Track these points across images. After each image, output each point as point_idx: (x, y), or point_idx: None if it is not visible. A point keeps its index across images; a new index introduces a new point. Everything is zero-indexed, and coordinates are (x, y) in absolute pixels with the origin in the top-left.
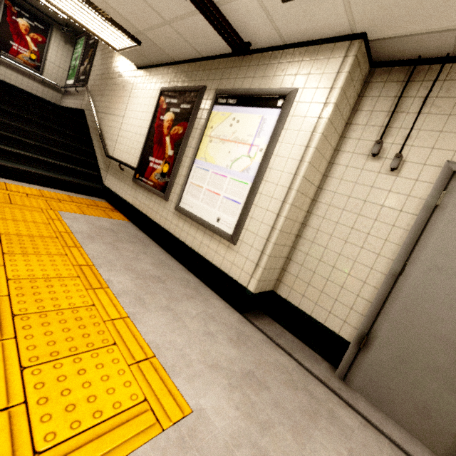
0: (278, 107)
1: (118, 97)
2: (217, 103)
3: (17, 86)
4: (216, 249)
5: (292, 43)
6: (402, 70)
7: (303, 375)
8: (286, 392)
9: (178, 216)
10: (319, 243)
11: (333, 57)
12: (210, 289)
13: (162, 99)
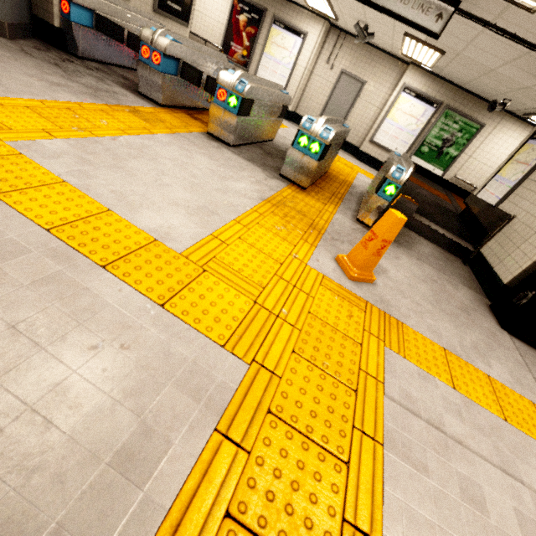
0: (301, 39)
1: None
2: (274, 24)
3: None
4: None
5: (307, 8)
6: (338, 31)
7: None
8: None
9: None
10: (310, 93)
11: (320, 24)
12: None
13: (236, 2)
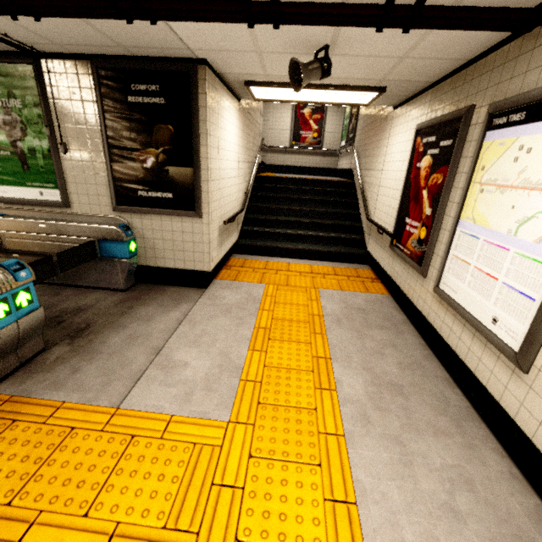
0: None
1: (377, 149)
2: (491, 127)
3: (306, 166)
4: (493, 367)
5: None
6: None
7: None
8: None
9: (438, 301)
10: None
11: None
12: (487, 427)
13: (418, 140)
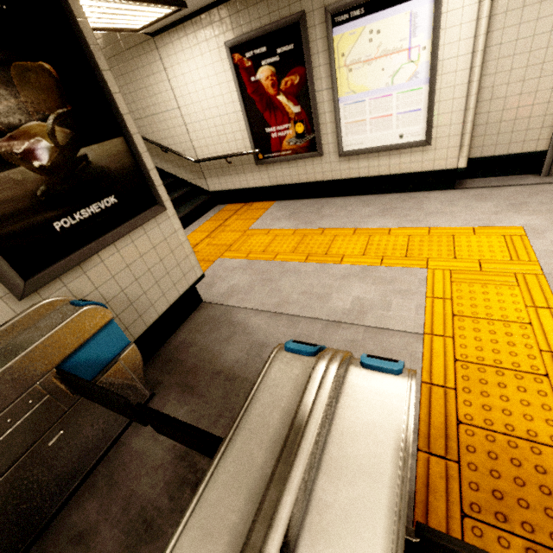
0: None
1: (146, 89)
2: (336, 24)
3: None
4: (410, 159)
5: None
6: None
7: (529, 188)
8: (536, 198)
9: (346, 160)
10: (498, 97)
11: None
12: (414, 193)
13: (238, 56)
